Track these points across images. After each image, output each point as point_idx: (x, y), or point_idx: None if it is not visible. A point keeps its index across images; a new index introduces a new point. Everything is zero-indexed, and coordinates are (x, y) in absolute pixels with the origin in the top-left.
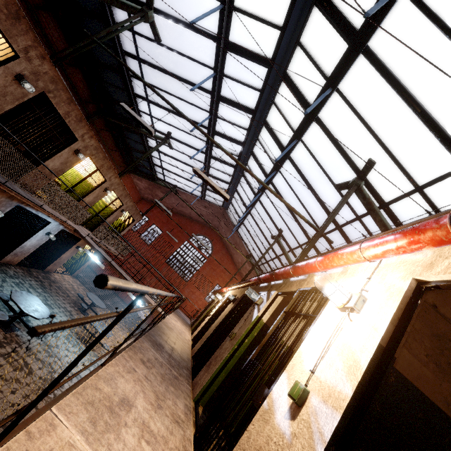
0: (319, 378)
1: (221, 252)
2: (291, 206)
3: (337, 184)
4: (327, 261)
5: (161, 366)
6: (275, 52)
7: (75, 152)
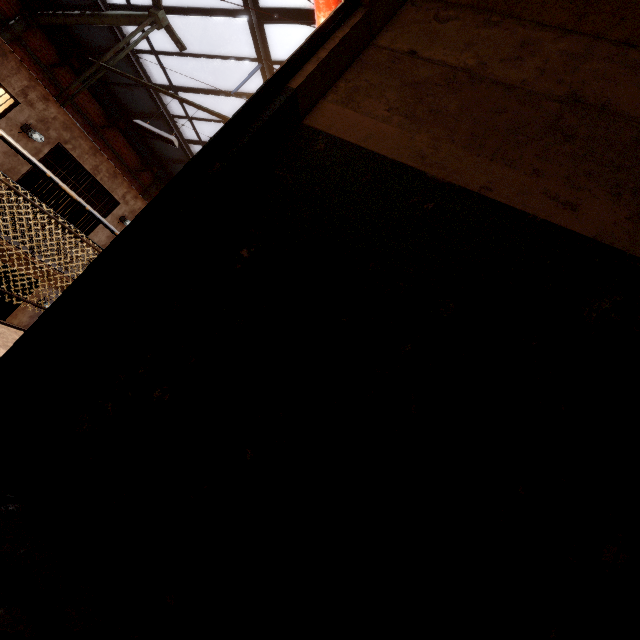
0: None
1: None
2: None
3: None
4: None
5: None
6: None
7: (120, 220)
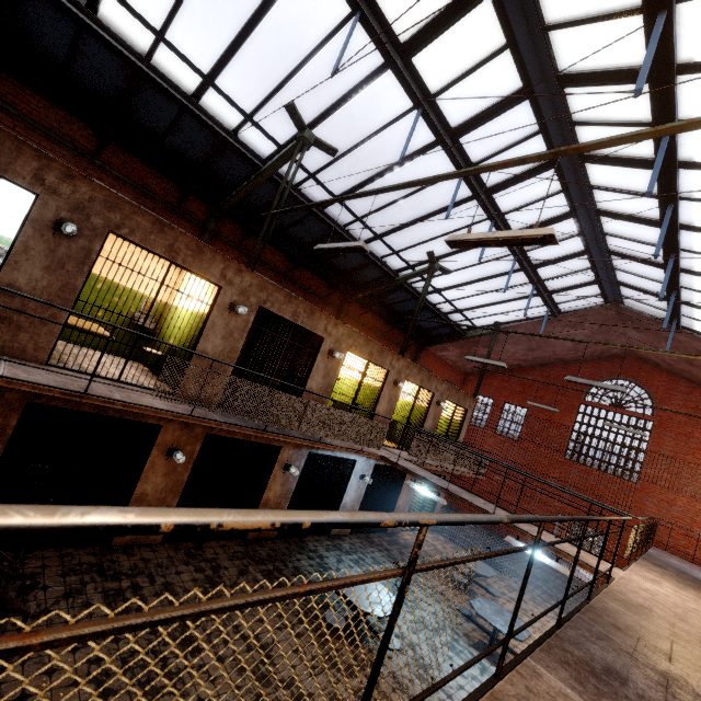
0: None
1: (677, 392)
2: None
3: None
4: None
5: None
6: None
7: (328, 355)
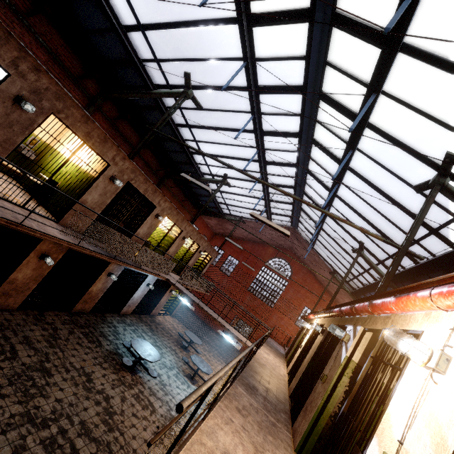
0: (408, 452)
1: (301, 272)
2: (359, 228)
3: (414, 186)
4: (401, 304)
5: (257, 413)
6: (305, 78)
7: (155, 217)
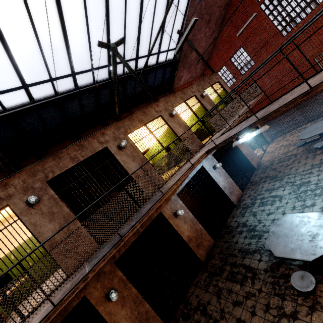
0: None
1: None
2: None
3: None
4: None
5: None
6: None
7: (120, 150)
